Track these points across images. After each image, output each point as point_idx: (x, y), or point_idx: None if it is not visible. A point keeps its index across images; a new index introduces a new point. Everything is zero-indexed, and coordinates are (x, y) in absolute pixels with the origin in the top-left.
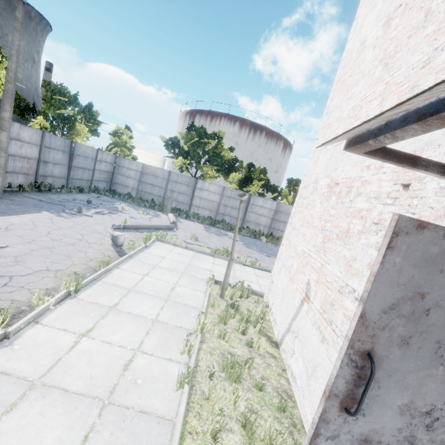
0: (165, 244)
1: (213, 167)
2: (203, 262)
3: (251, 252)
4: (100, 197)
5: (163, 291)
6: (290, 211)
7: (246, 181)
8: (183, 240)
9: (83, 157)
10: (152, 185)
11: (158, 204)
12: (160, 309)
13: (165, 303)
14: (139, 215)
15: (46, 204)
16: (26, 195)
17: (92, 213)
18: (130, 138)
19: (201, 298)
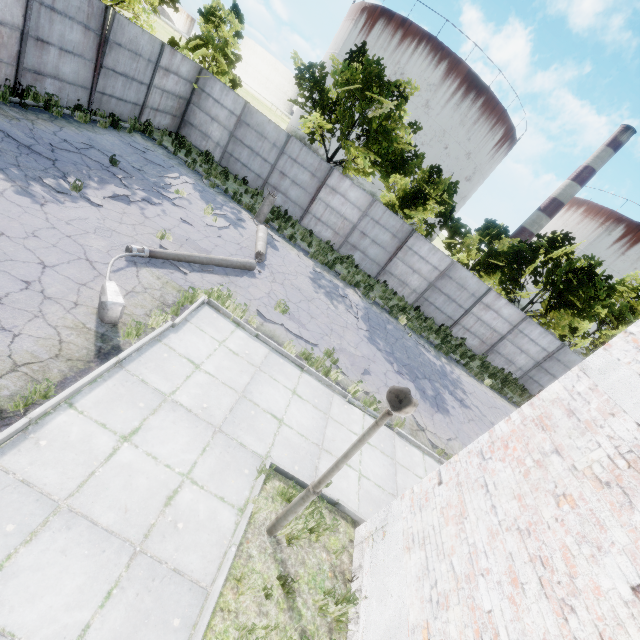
0: (220, 317)
1: (370, 154)
2: (274, 387)
3: (373, 355)
4: (148, 150)
5: (141, 511)
6: (466, 283)
7: (415, 199)
8: (259, 311)
9: (130, 52)
10: (252, 150)
11: (252, 190)
12: (101, 603)
13: (127, 569)
14: (204, 215)
15: (12, 149)
16: None
17: (106, 196)
18: (236, 36)
19: (225, 538)
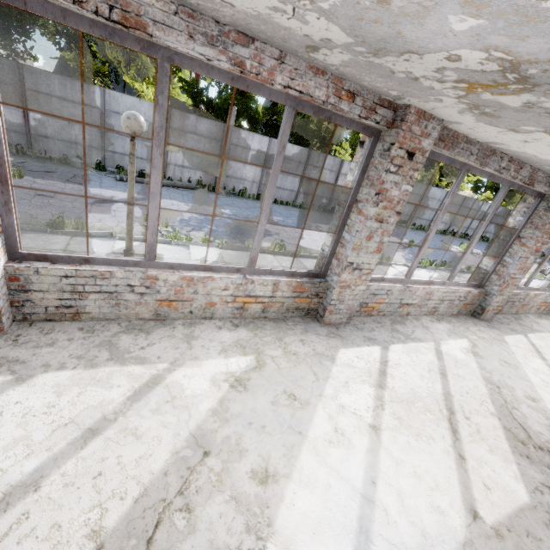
0: None
1: None
2: None
3: None
4: None
5: None
6: None
7: None
8: None
9: None
10: None
11: None
12: None
13: None
14: None
15: None
16: (481, 242)
17: None
18: None
19: None
